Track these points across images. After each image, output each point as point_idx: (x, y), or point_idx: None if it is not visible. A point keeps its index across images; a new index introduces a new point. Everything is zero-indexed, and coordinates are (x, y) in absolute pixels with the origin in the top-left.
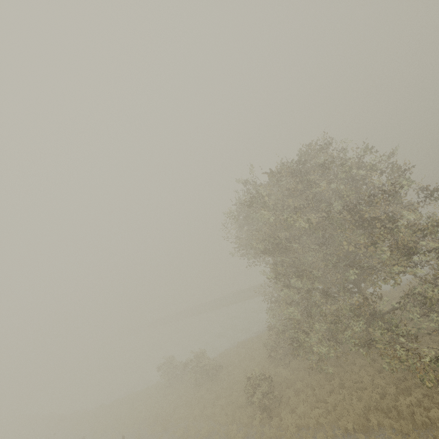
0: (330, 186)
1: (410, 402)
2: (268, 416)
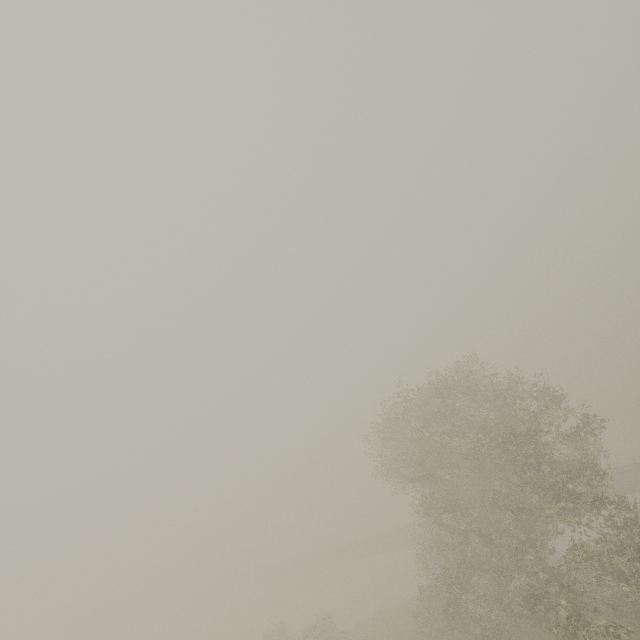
0: (480, 412)
1: None
2: None
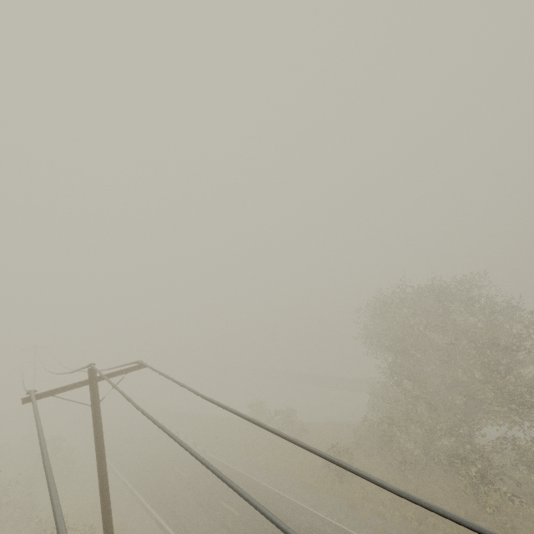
0: (469, 320)
1: None
2: (340, 480)
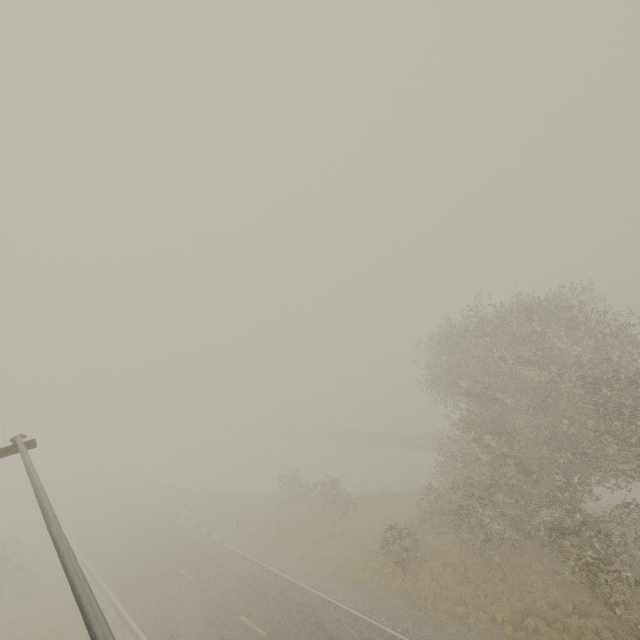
0: (574, 347)
1: (584, 625)
2: (403, 571)
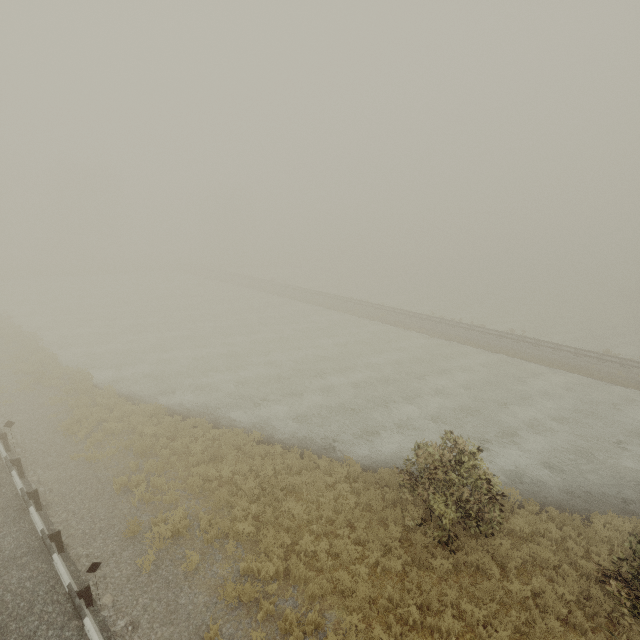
0: None
1: None
2: None
